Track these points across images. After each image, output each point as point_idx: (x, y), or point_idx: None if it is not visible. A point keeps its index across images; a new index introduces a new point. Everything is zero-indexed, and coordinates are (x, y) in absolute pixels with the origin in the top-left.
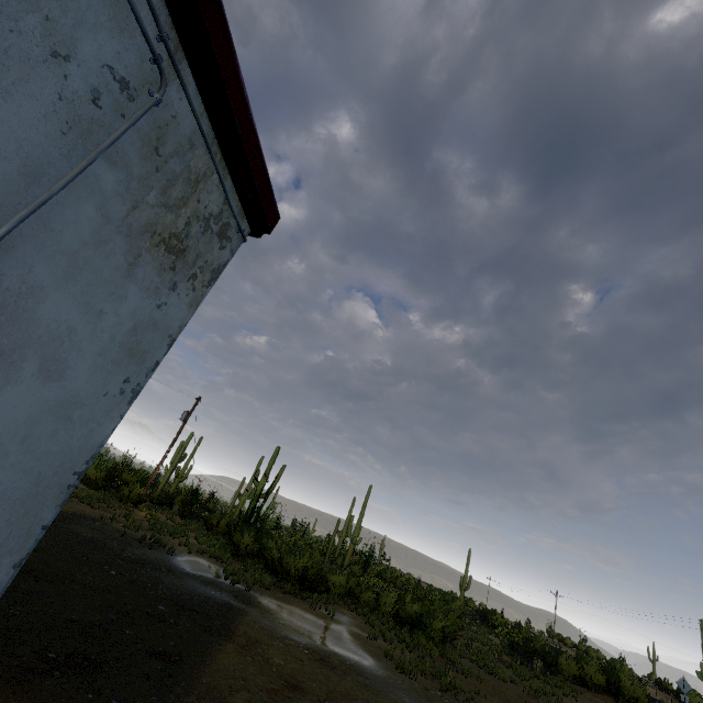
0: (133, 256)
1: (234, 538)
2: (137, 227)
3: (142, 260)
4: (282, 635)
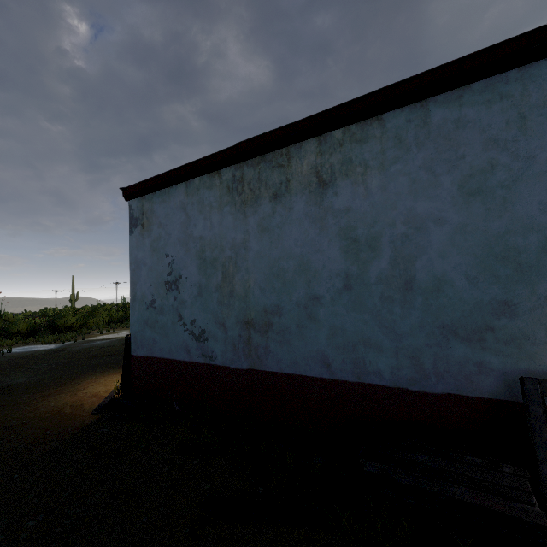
0: None
1: None
2: None
3: None
4: None
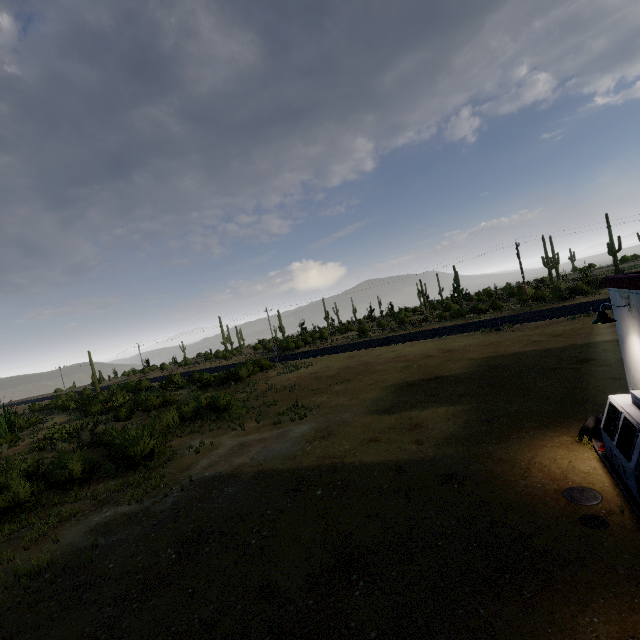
0: None
1: (2, 505)
2: None
3: None
4: (297, 452)
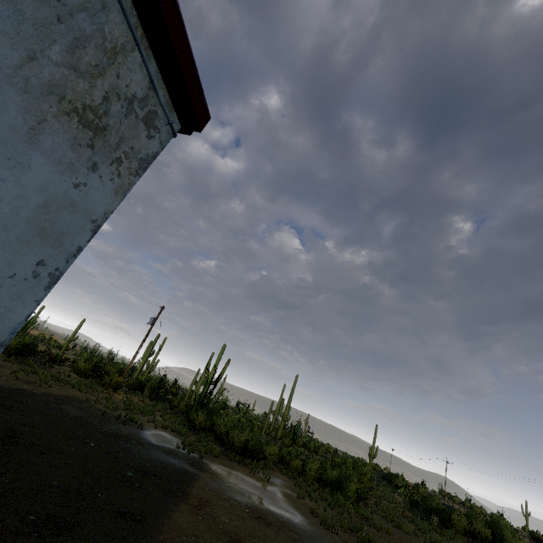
0: (35, 119)
1: (191, 416)
2: (38, 85)
3: (48, 127)
4: (228, 496)
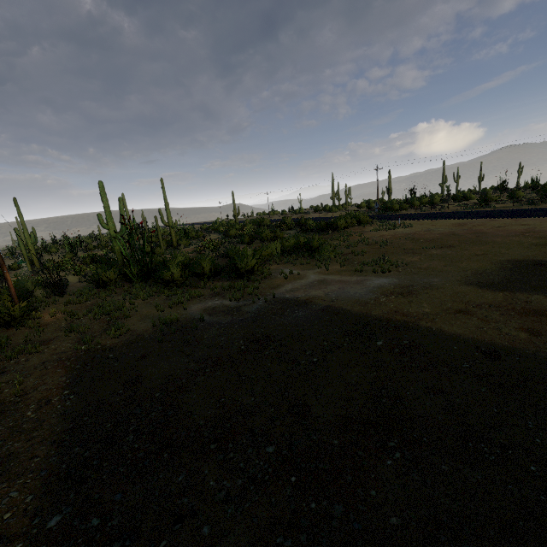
0: None
1: (165, 278)
2: None
3: None
4: (369, 300)
